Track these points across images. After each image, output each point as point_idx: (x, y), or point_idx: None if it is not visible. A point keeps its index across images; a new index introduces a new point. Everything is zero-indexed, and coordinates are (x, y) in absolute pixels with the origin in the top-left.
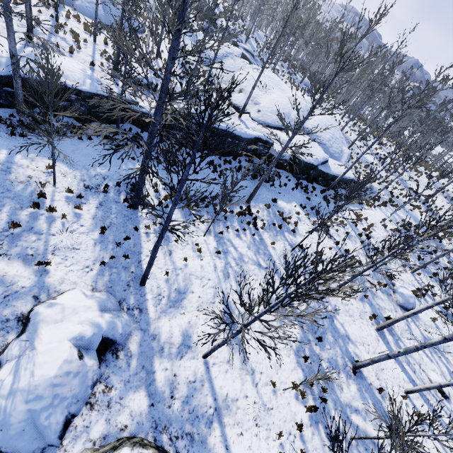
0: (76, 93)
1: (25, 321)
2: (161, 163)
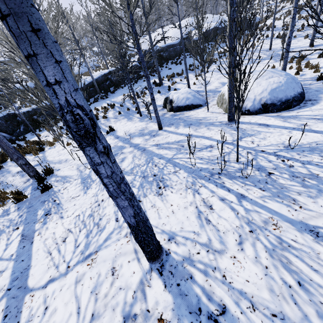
0: (110, 73)
1: (165, 101)
2: (154, 75)
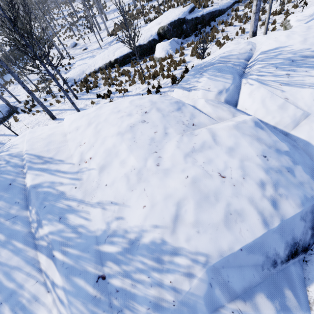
0: None
1: None
2: None
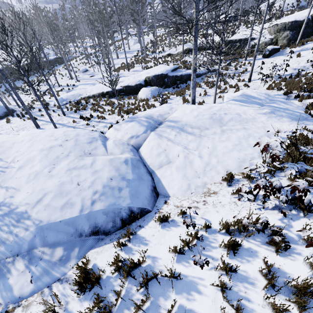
0: None
1: None
2: None
